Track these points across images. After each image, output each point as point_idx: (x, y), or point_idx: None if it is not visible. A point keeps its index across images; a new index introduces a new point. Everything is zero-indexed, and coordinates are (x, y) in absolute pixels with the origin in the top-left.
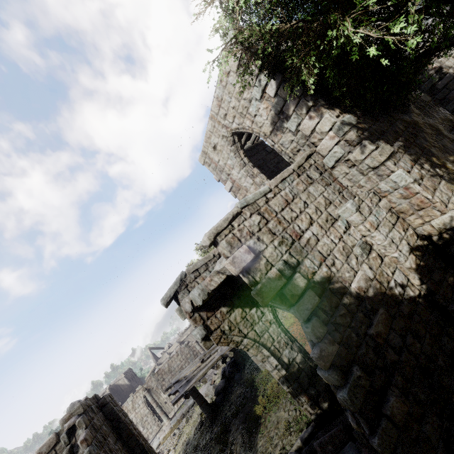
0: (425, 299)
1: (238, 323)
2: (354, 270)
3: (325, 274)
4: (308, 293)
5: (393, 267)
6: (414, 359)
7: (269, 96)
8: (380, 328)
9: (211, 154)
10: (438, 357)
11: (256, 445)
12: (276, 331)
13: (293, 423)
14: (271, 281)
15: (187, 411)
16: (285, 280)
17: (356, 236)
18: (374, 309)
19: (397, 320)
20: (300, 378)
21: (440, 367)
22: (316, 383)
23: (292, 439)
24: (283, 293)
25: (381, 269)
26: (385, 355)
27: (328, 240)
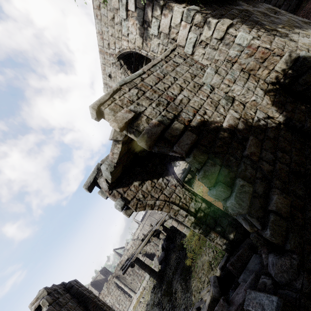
0: (285, 126)
1: (150, 191)
2: (223, 115)
3: (200, 120)
4: (186, 133)
5: (254, 109)
6: (286, 167)
7: (132, 12)
8: (253, 149)
9: (110, 83)
10: (305, 163)
11: (191, 287)
12: (181, 191)
13: (213, 261)
14: (151, 129)
15: (146, 284)
16: (164, 126)
17: (220, 94)
18: (245, 138)
19: (266, 142)
20: (207, 221)
21: (309, 169)
22: (220, 222)
23: (214, 272)
24: (164, 137)
25: (244, 111)
26: (261, 167)
27: (198, 99)
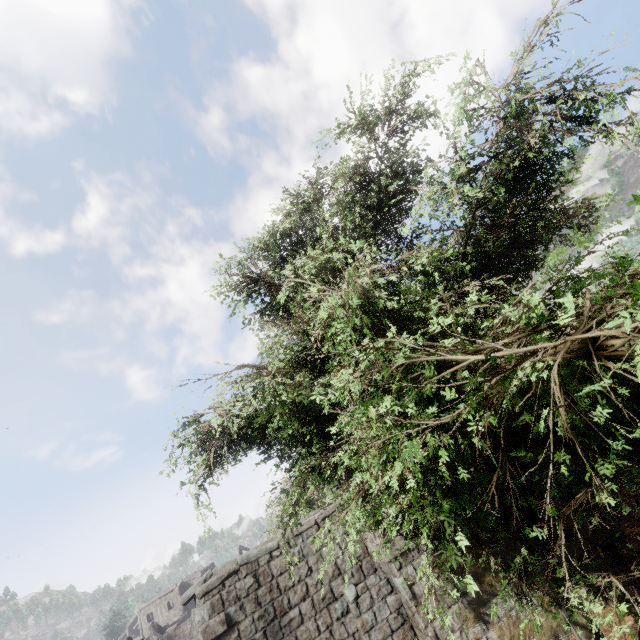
0: None
1: None
2: None
3: None
4: None
5: None
6: None
7: None
8: None
9: None
10: None
11: None
12: None
13: None
14: None
15: None
16: None
17: (349, 628)
18: None
19: None
20: None
21: None
22: None
23: None
24: None
25: None
26: None
27: (313, 626)
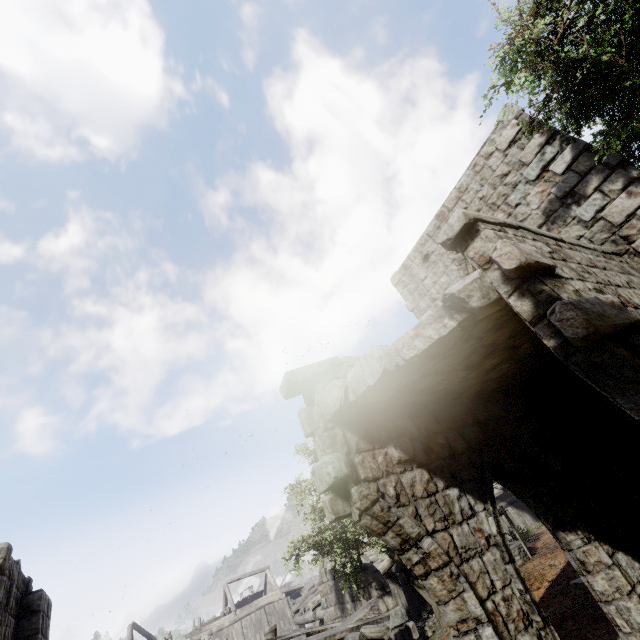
0: None
1: (417, 498)
2: None
3: None
4: None
5: None
6: None
7: (553, 175)
8: None
9: (416, 268)
10: None
11: None
12: (500, 568)
13: None
14: (603, 304)
15: None
16: (637, 318)
17: None
18: None
19: None
20: None
21: None
22: None
23: None
24: (632, 341)
25: None
26: None
27: None
